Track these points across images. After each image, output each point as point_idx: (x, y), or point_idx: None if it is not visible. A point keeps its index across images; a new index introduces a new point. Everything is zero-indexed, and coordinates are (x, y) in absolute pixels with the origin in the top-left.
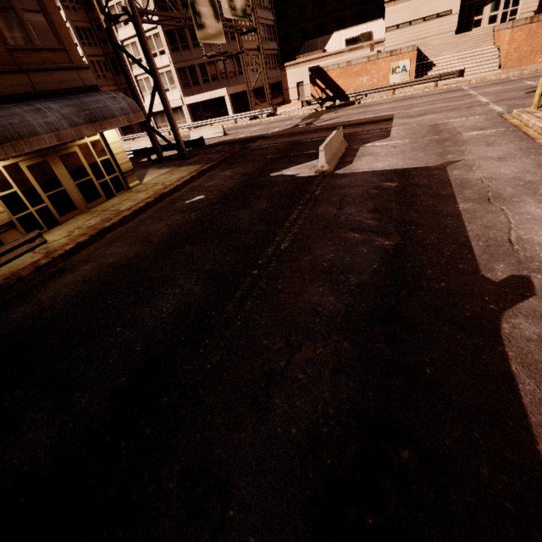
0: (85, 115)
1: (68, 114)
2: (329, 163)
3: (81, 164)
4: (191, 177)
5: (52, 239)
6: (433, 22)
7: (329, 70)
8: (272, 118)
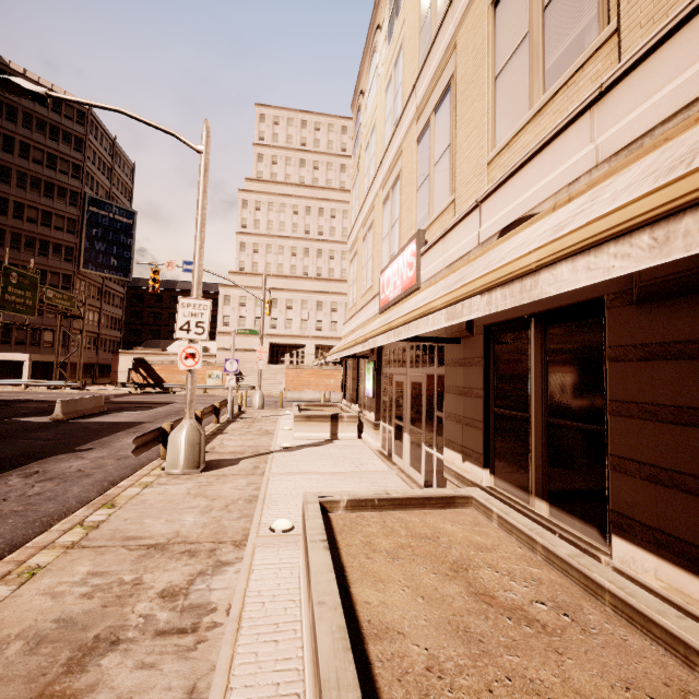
0: None
1: None
2: (65, 414)
3: None
4: None
5: None
6: (252, 353)
7: (154, 364)
8: (77, 391)
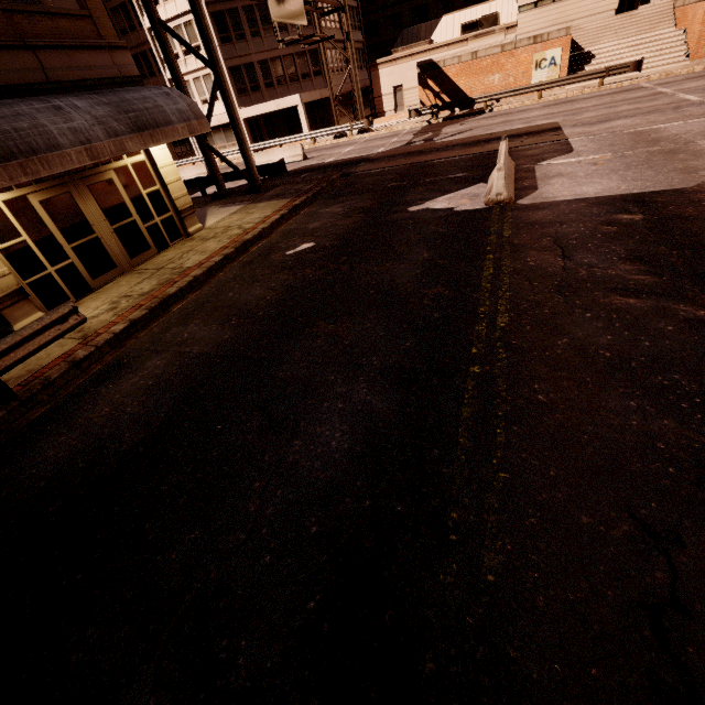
0: (129, 119)
1: (103, 117)
2: (508, 189)
3: (120, 199)
4: (281, 216)
5: (87, 314)
6: None
7: (447, 66)
8: (366, 135)
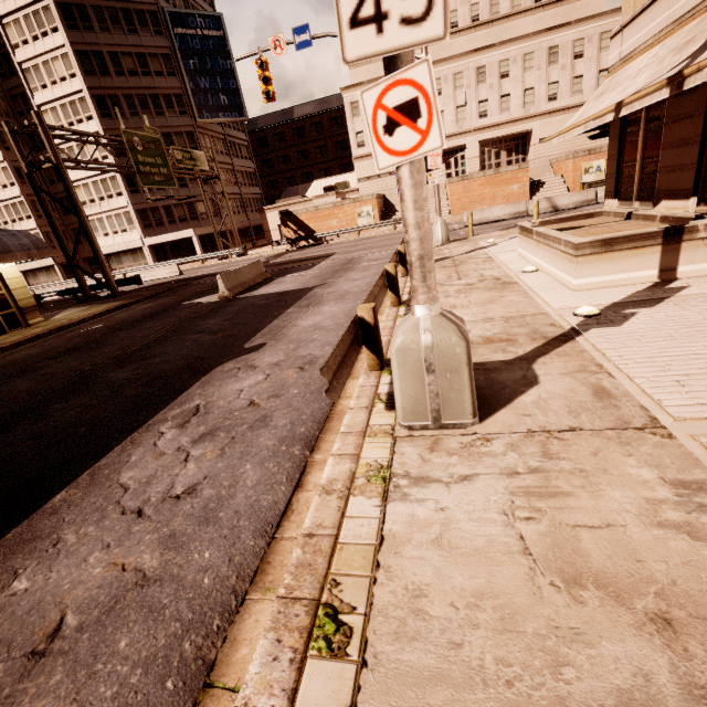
0: None
1: None
2: (230, 290)
3: None
4: (106, 311)
5: None
6: None
7: (299, 214)
8: (242, 257)
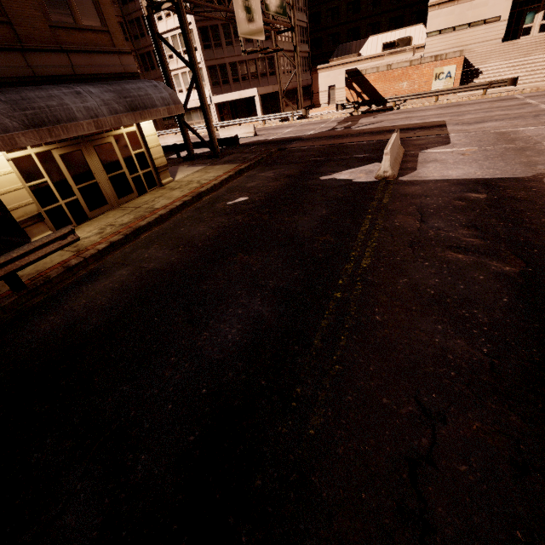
0: (126, 102)
1: (108, 100)
2: (392, 168)
3: (115, 156)
4: (229, 176)
5: (82, 235)
6: (478, 28)
7: (367, 74)
8: (303, 120)
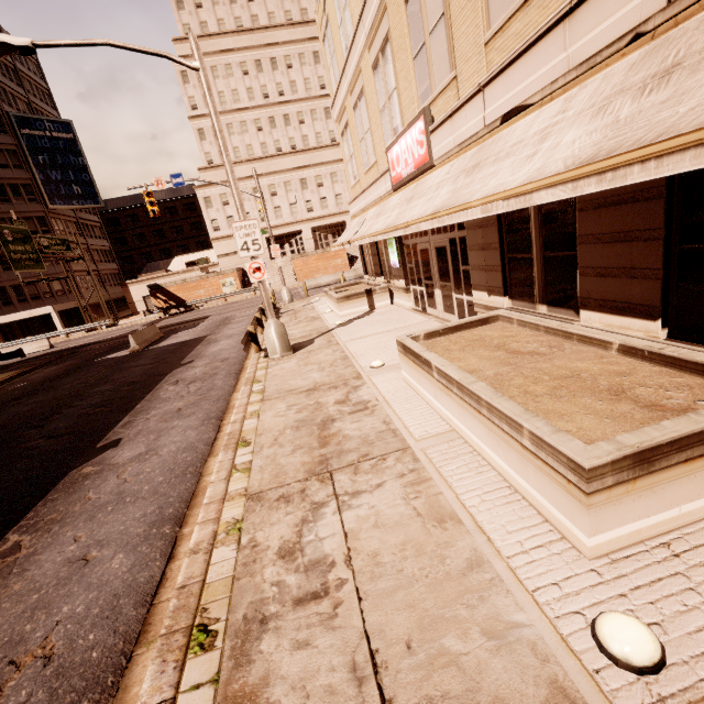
0: None
1: None
2: (139, 345)
3: None
4: (11, 377)
5: None
6: None
7: (168, 286)
8: (113, 328)
